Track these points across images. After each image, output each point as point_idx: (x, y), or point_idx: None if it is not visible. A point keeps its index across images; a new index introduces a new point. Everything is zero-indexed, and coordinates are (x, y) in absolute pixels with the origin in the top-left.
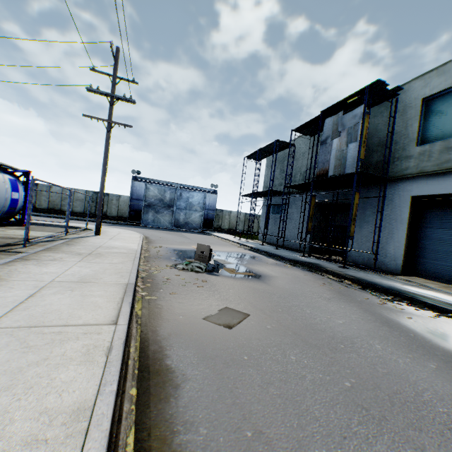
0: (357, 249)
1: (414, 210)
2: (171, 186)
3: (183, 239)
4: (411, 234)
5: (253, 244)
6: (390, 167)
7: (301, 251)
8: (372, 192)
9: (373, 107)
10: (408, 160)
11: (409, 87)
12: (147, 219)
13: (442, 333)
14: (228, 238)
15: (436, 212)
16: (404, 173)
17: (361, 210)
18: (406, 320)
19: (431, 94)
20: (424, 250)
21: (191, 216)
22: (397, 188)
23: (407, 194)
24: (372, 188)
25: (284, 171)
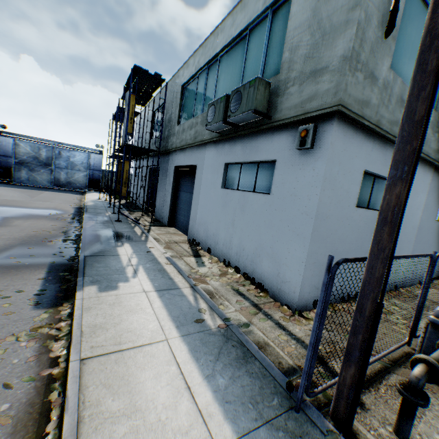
0: (158, 207)
1: (178, 177)
2: (48, 144)
3: (24, 197)
4: (176, 196)
5: (98, 203)
6: (169, 141)
7: (137, 209)
8: (165, 161)
9: (169, 87)
10: (174, 137)
11: (179, 74)
12: (20, 177)
13: (23, 254)
14: (90, 197)
15: (183, 180)
16: (172, 147)
17: (161, 175)
18: (24, 249)
19: (184, 83)
20: (178, 208)
21: (74, 176)
22: (172, 159)
23: (173, 164)
24: (165, 158)
25: (141, 137)
